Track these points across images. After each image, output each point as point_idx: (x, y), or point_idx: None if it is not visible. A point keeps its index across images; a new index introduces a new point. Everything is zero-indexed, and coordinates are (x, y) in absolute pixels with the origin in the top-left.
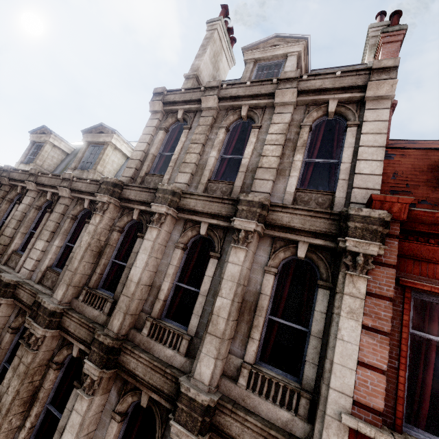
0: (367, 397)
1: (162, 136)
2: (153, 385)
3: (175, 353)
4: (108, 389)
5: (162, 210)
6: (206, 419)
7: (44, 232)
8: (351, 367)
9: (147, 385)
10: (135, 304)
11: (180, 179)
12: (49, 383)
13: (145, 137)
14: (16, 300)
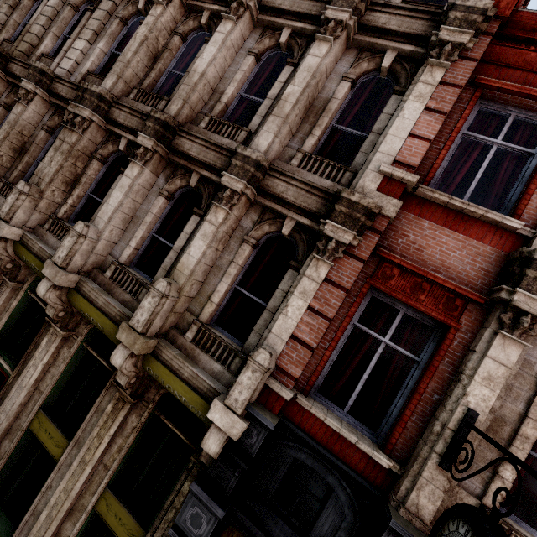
0: (407, 157)
1: None
2: (206, 161)
3: (232, 141)
4: (157, 173)
5: None
6: (257, 174)
7: (86, 31)
8: (402, 137)
9: (199, 165)
10: (195, 98)
11: None
12: (92, 172)
13: None
14: (53, 96)
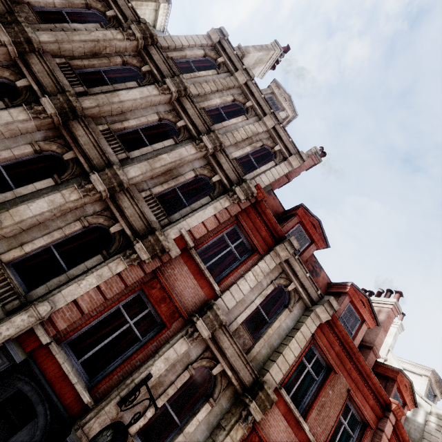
0: (195, 232)
1: (200, 55)
2: (87, 153)
3: (114, 154)
4: (40, 128)
5: (172, 88)
6: (117, 188)
7: None
8: (199, 221)
9: (80, 150)
10: (107, 109)
11: (191, 88)
12: None
13: (191, 40)
14: None
